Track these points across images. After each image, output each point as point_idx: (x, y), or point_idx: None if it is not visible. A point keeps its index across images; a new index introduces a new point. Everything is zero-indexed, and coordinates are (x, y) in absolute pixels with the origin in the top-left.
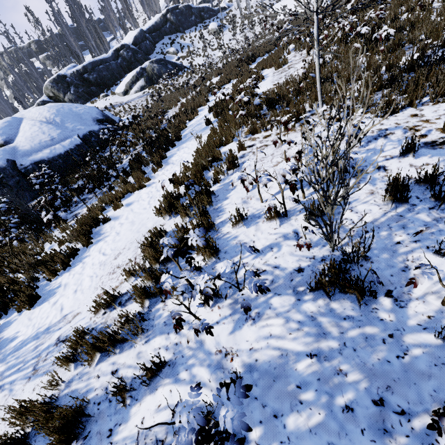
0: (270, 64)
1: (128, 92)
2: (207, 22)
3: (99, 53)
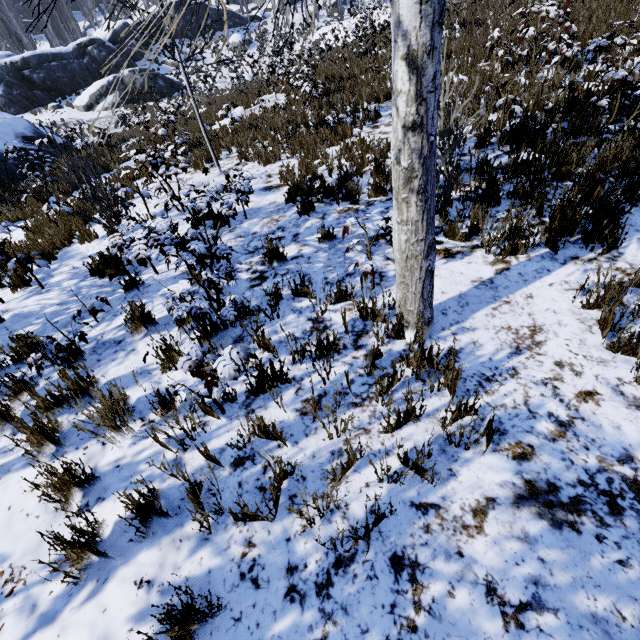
0: (243, 101)
1: (93, 107)
2: (230, 32)
3: (64, 42)
